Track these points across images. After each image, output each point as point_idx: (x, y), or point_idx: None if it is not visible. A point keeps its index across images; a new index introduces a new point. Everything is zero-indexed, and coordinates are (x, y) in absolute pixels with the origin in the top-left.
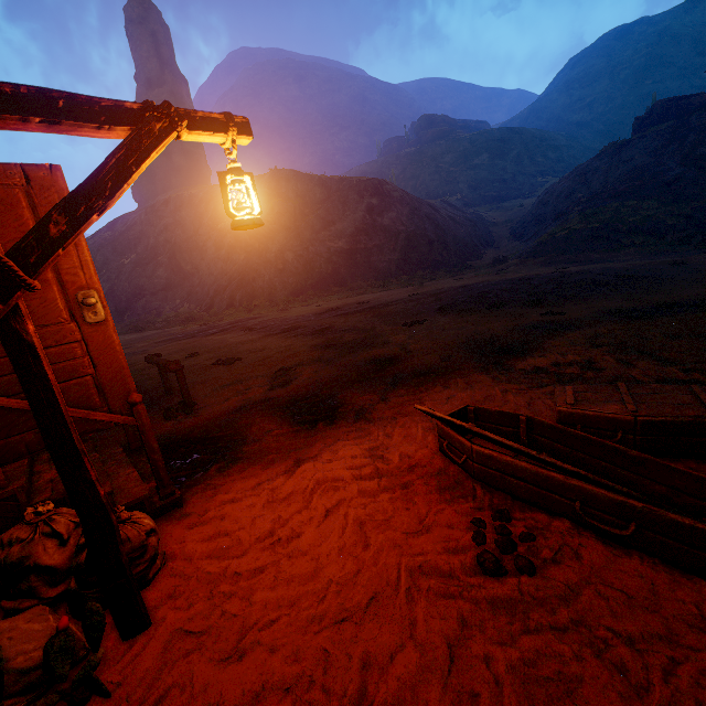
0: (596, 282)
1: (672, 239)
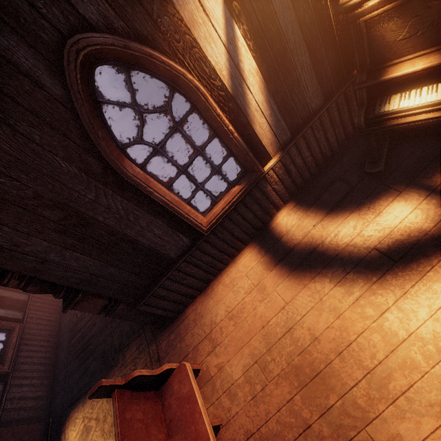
0: None
1: None
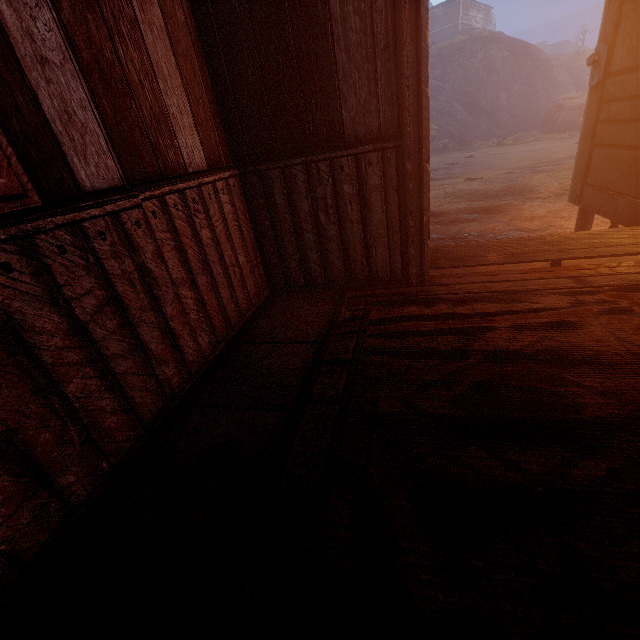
0: (442, 168)
1: (437, 146)
